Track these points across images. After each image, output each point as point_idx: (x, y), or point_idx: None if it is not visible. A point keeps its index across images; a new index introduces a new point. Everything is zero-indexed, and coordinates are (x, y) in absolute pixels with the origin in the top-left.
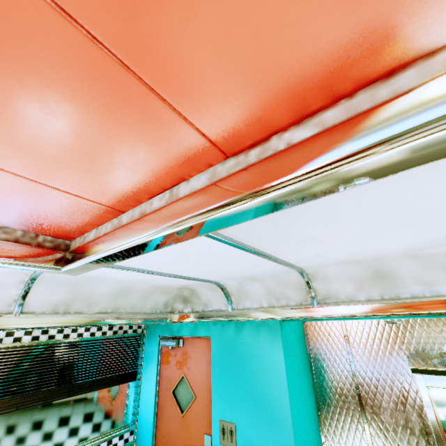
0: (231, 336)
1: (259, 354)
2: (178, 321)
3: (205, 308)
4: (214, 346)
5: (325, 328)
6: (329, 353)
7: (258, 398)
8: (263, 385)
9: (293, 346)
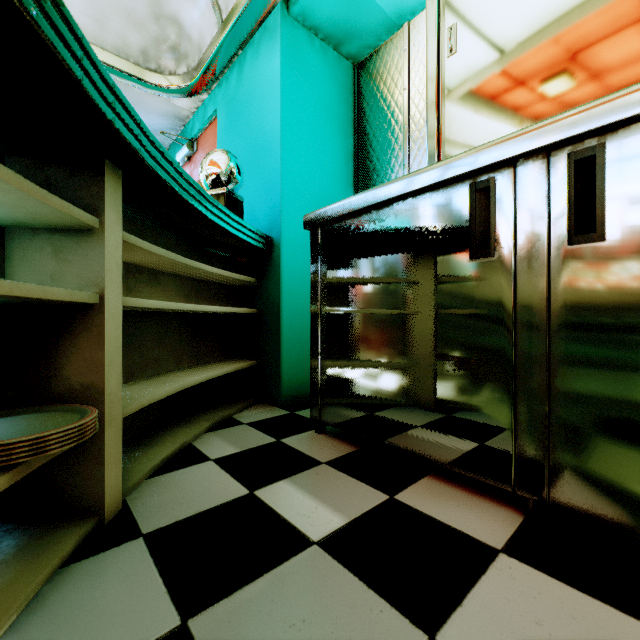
0: (233, 87)
1: (257, 83)
2: (168, 86)
3: (200, 55)
4: (219, 118)
5: (380, 58)
6: (380, 95)
7: (253, 143)
8: (259, 121)
9: (311, 70)
